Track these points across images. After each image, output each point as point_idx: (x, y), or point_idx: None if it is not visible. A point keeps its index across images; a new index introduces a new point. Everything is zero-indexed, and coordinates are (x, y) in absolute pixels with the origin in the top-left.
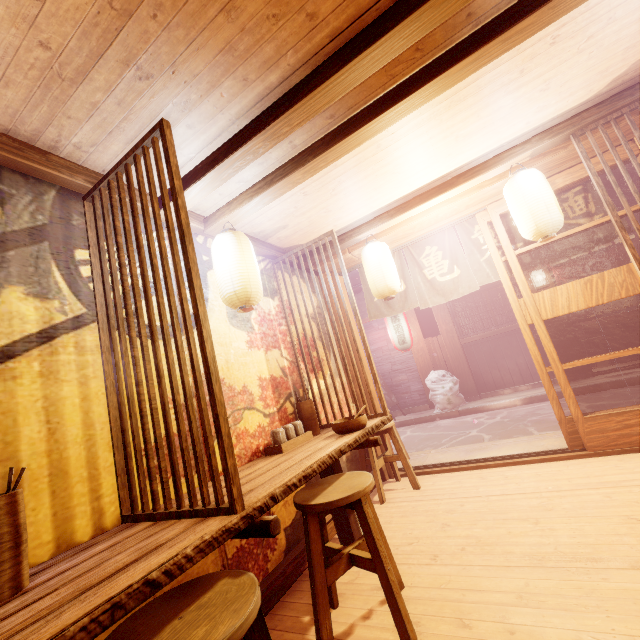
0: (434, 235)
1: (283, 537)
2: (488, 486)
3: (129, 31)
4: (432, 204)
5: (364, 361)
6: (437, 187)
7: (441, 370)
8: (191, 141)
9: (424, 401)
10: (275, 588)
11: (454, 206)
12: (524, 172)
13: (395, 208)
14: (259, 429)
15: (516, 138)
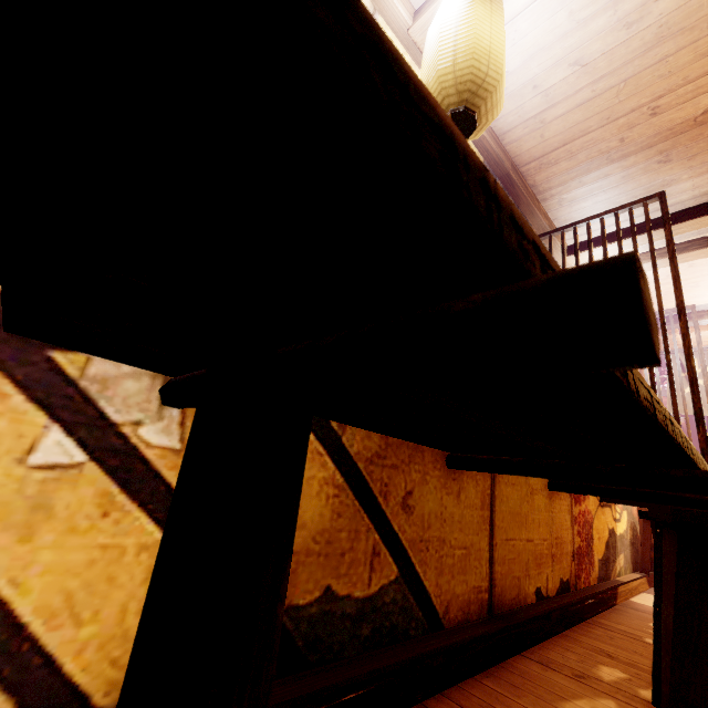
0: None
1: (597, 565)
2: None
3: (688, 133)
4: None
5: None
6: None
7: None
8: (643, 207)
9: None
10: (603, 598)
11: None
12: None
13: None
14: None
15: None
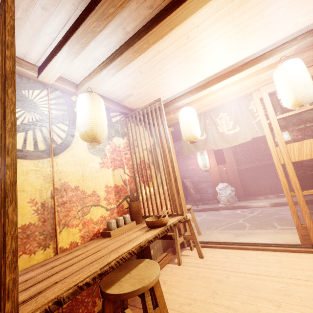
0: (225, 106)
1: None
2: (246, 265)
3: None
4: (224, 84)
5: (178, 177)
6: (228, 72)
7: (225, 183)
8: (49, 22)
9: (214, 199)
10: None
11: (239, 86)
12: (290, 60)
13: (201, 86)
14: (101, 218)
15: (286, 37)
